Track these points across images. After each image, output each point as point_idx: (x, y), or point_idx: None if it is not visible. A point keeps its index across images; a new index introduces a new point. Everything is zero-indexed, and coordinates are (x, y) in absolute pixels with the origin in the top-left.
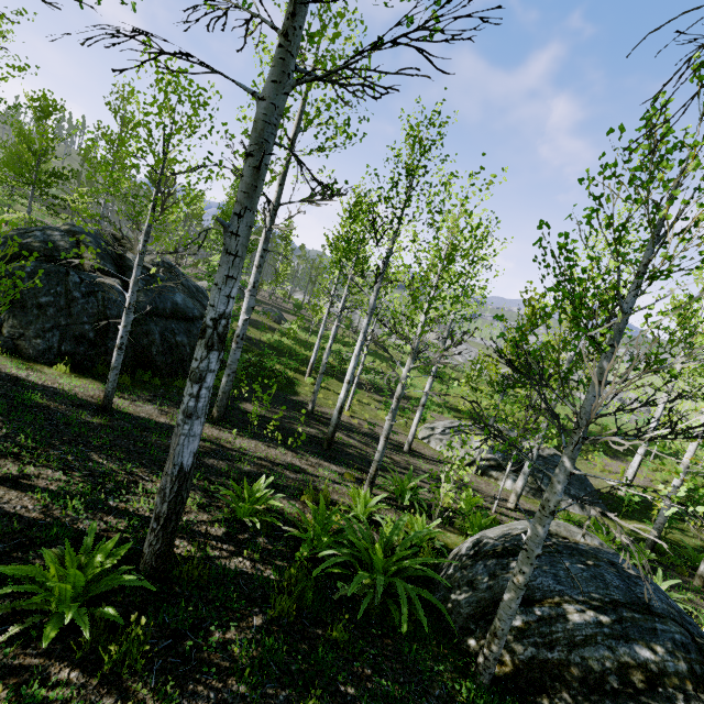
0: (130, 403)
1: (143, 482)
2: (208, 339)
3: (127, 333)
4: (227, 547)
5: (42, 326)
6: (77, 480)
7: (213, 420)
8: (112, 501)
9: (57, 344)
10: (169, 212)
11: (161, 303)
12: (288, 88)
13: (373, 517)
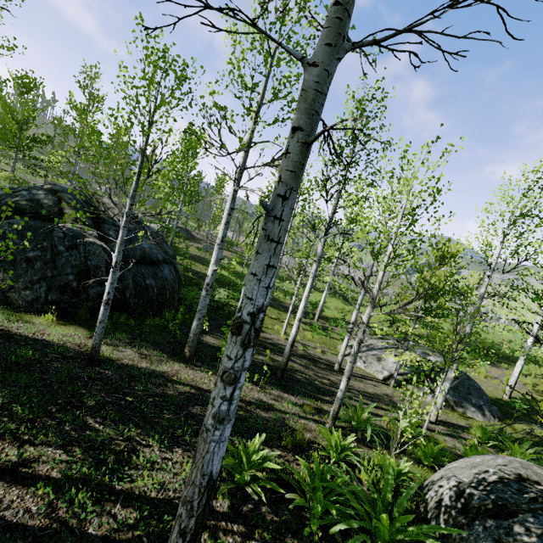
0: (113, 348)
1: (141, 448)
2: (244, 336)
3: (113, 289)
4: (237, 527)
5: (30, 278)
6: (78, 457)
7: (186, 359)
8: (116, 481)
9: (44, 294)
10: (157, 179)
11: (131, 250)
12: (342, 53)
13: (348, 460)
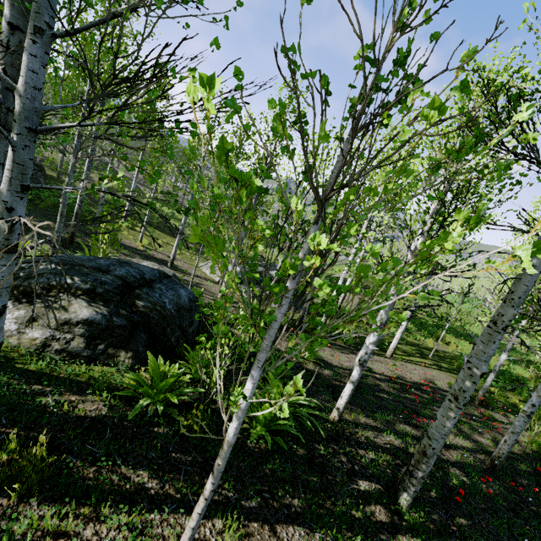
0: None
1: None
2: None
3: None
4: None
5: None
6: None
7: None
8: None
9: None
10: None
11: None
12: None
13: None
